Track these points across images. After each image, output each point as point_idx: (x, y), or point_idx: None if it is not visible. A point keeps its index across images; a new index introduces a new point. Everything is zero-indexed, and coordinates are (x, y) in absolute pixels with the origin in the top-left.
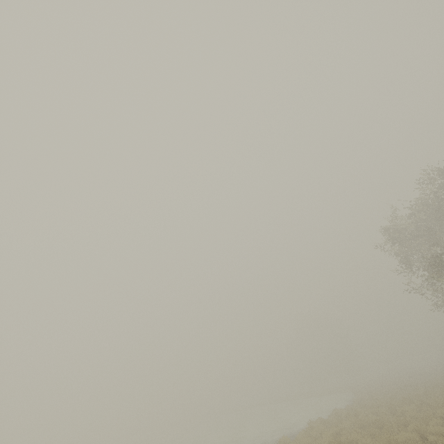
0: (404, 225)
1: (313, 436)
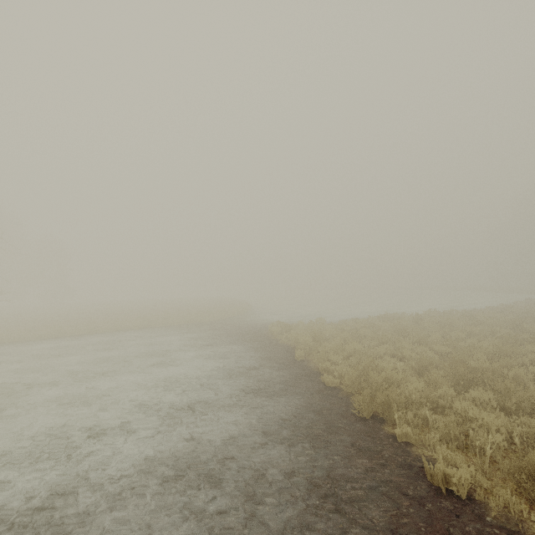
0: None
1: (348, 324)
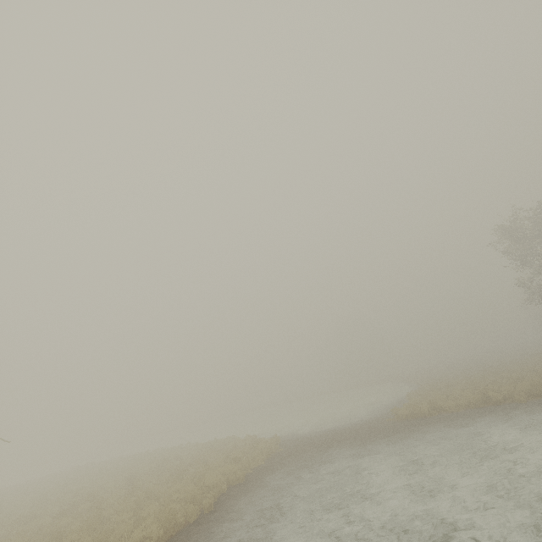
0: (518, 226)
1: (434, 397)
